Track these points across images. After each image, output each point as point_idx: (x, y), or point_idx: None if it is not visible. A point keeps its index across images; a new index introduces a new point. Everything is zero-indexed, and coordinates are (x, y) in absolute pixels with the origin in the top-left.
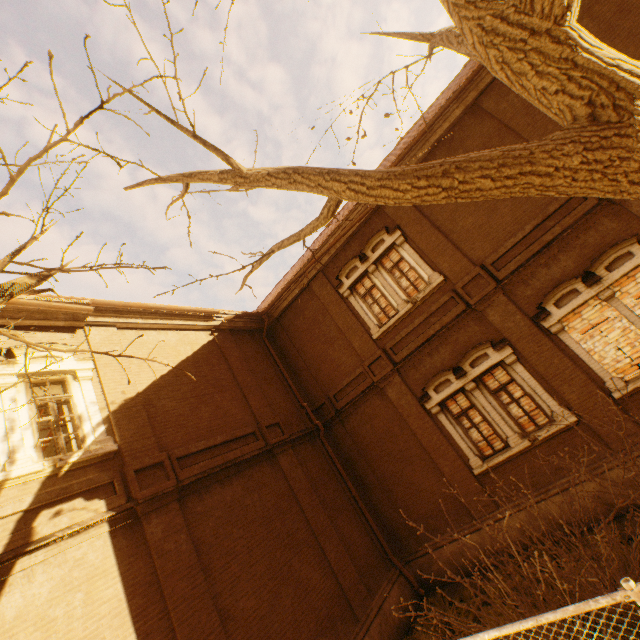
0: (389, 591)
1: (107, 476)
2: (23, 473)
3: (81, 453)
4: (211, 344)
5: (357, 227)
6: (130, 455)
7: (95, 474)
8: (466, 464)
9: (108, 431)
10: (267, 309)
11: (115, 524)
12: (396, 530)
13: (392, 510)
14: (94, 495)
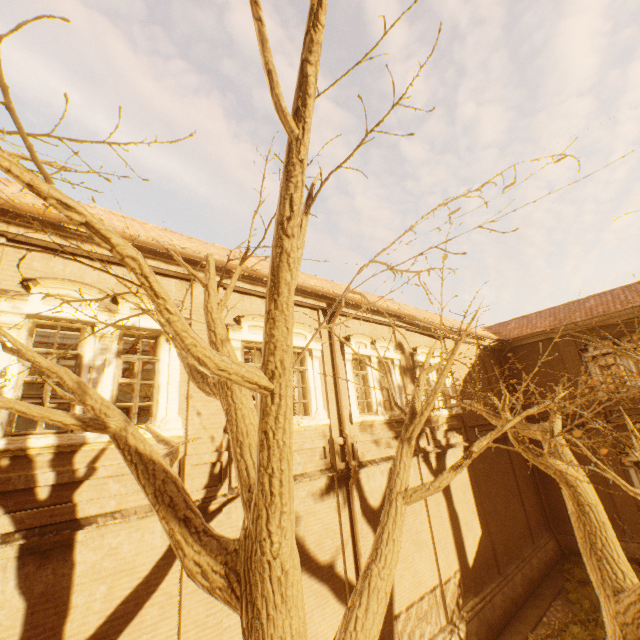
0: (548, 540)
1: (460, 425)
2: (444, 414)
3: (454, 411)
4: (479, 356)
5: (622, 319)
6: (464, 417)
7: (456, 422)
8: (636, 504)
9: (456, 401)
10: (512, 341)
11: (464, 448)
12: (556, 513)
13: (559, 502)
14: (457, 431)
